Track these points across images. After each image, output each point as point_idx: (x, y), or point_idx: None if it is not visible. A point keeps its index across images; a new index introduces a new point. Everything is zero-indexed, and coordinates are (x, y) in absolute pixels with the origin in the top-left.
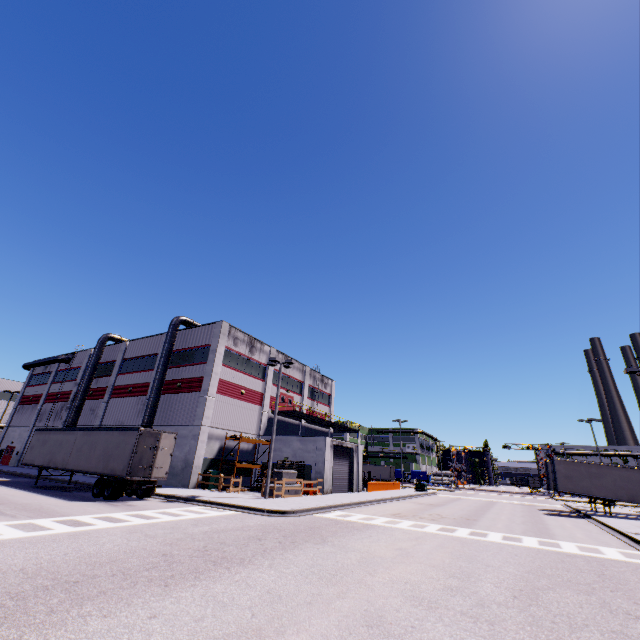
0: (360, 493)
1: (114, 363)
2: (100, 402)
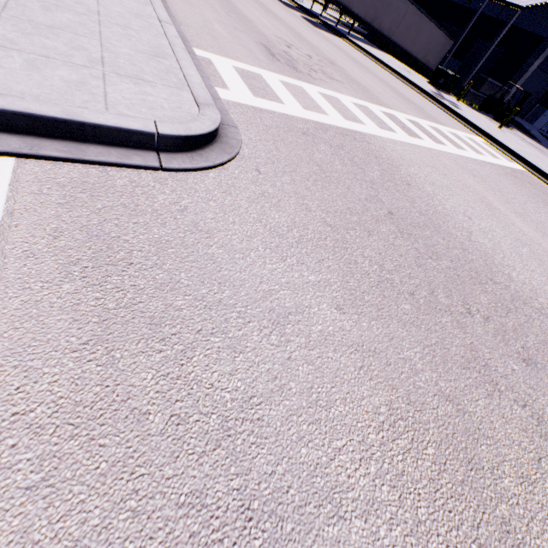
0: None
1: None
2: None
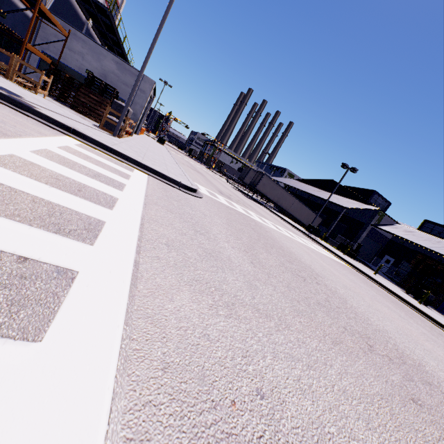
0: (143, 139)
1: None
2: None
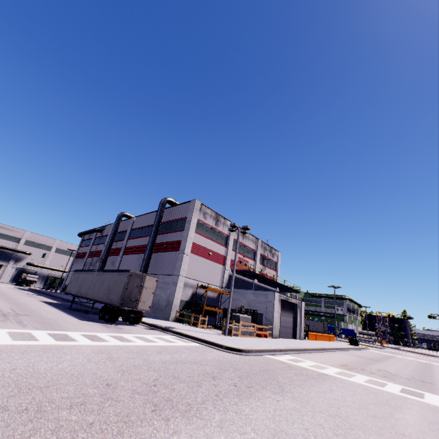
0: (302, 341)
1: (126, 232)
2: (117, 257)
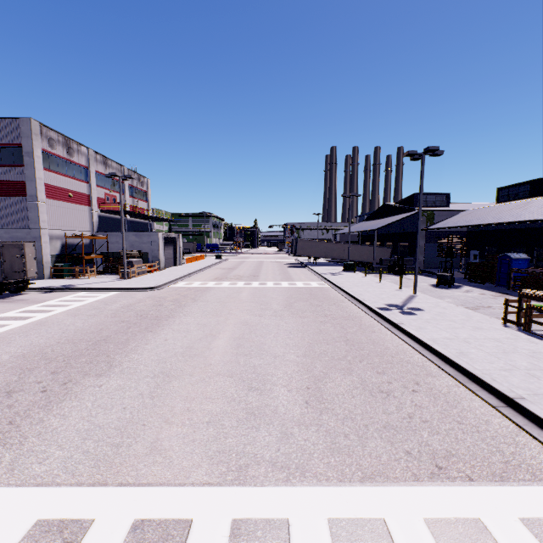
0: (183, 266)
1: None
2: None
